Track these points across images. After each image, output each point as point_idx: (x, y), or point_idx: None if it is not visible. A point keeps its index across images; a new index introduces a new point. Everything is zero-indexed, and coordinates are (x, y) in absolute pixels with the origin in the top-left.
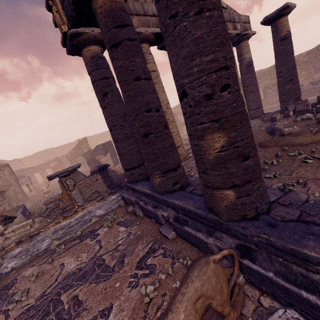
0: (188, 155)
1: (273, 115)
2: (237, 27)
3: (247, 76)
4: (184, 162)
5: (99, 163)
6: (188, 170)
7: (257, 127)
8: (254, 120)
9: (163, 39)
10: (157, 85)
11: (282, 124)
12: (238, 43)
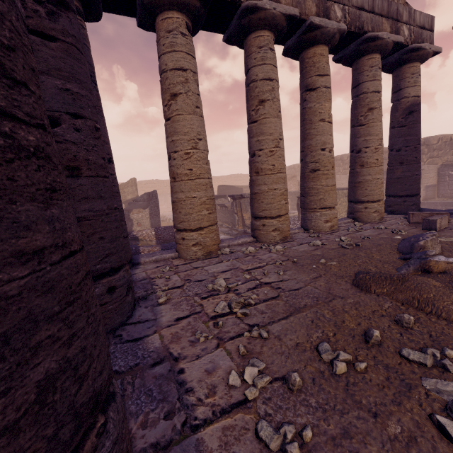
0: (222, 249)
1: (431, 216)
2: (402, 31)
3: (402, 130)
4: (200, 261)
5: (129, 219)
6: (175, 286)
7: (388, 232)
8: (395, 217)
9: (231, 20)
10: (182, 98)
11: (444, 240)
12: (399, 66)
